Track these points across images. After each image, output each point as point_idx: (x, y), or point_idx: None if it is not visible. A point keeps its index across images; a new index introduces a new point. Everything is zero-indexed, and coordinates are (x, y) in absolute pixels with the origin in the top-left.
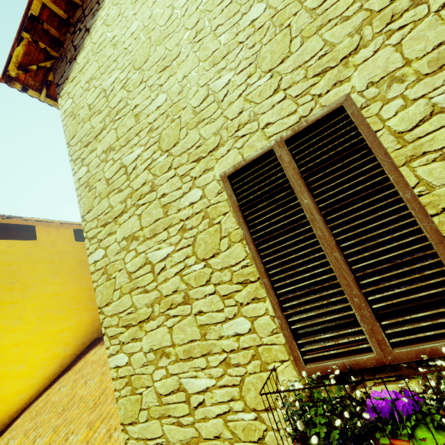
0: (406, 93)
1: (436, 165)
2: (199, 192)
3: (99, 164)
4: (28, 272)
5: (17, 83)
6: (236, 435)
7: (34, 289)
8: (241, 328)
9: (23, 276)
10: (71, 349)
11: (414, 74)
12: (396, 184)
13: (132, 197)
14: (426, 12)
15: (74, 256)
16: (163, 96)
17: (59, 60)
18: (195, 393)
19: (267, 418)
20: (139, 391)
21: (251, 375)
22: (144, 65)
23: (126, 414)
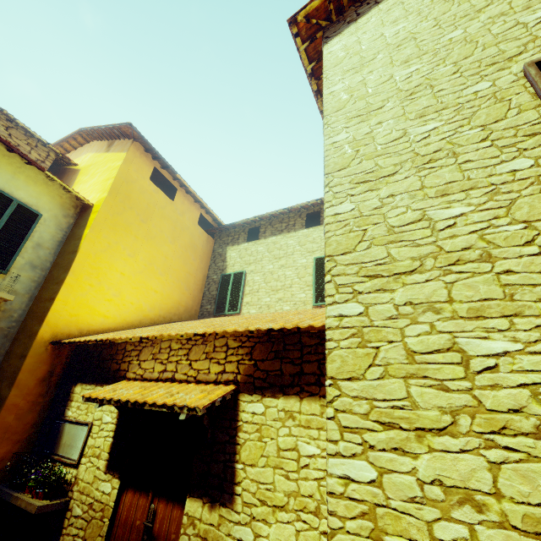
0: None
1: None
2: (488, 84)
3: (363, 80)
4: (156, 221)
5: (296, 28)
6: (493, 244)
7: (153, 239)
8: (521, 166)
9: (152, 222)
10: (154, 314)
11: None
12: None
13: (399, 96)
14: None
15: (191, 236)
16: (459, 31)
17: (334, 23)
18: (444, 220)
19: (540, 225)
20: (362, 228)
21: (526, 197)
22: (442, 16)
23: (337, 247)
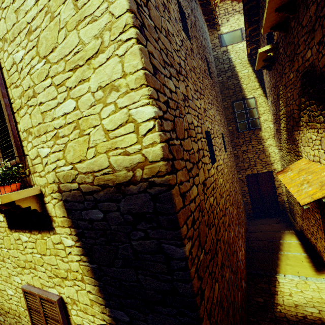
0: (8, 49)
1: (15, 90)
2: None
3: None
4: None
5: None
6: None
7: None
8: None
9: None
10: None
11: (9, 39)
12: (0, 96)
13: None
14: (10, 2)
15: None
16: None
17: None
18: None
19: None
20: None
21: None
22: None
23: None
